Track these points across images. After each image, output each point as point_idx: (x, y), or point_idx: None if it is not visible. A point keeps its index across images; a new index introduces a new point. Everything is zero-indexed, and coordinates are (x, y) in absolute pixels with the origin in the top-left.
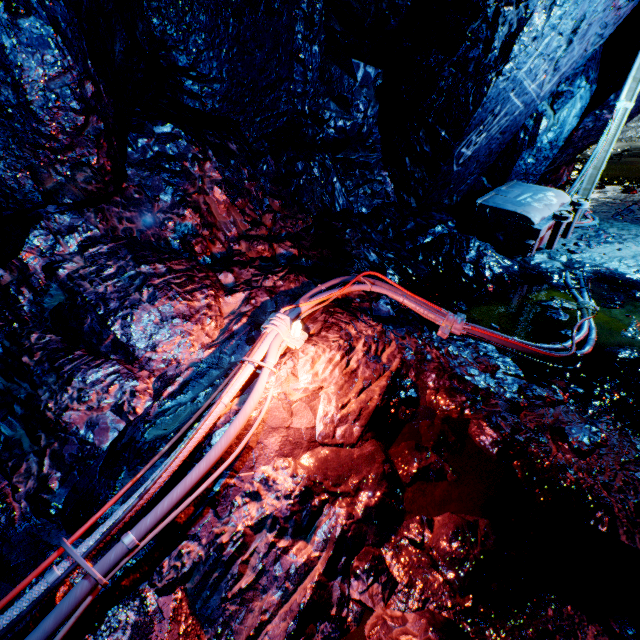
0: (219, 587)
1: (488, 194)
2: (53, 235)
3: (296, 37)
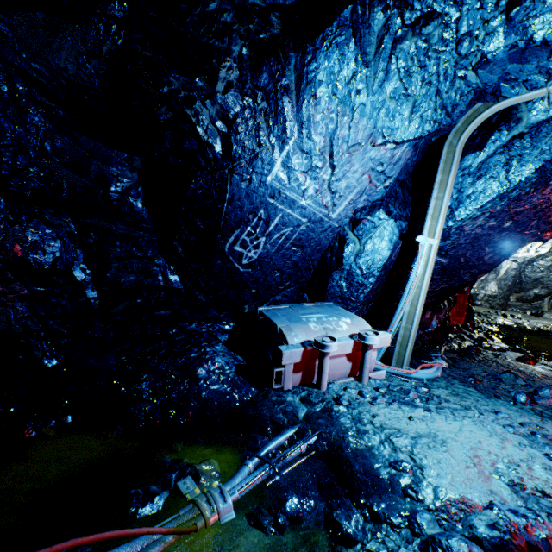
0: None
1: (282, 305)
2: None
3: None
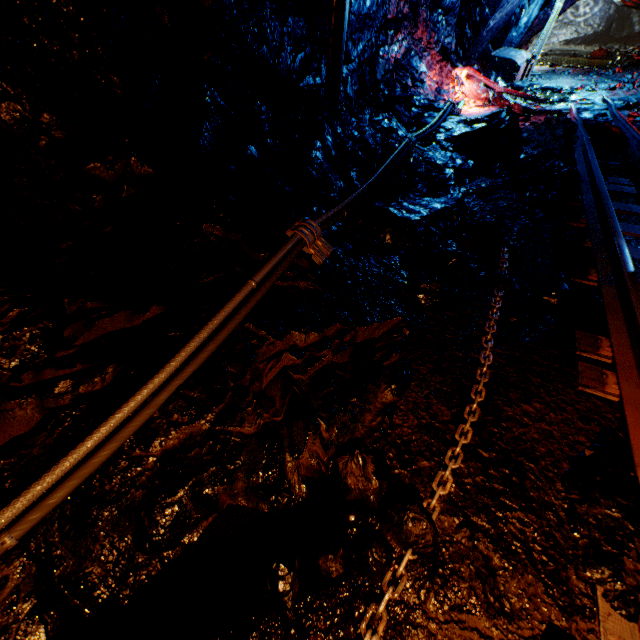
0: None
1: (495, 52)
2: (404, 28)
3: None
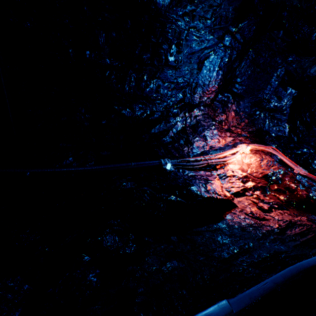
0: (224, 179)
1: None
2: (199, 110)
3: (272, 79)
